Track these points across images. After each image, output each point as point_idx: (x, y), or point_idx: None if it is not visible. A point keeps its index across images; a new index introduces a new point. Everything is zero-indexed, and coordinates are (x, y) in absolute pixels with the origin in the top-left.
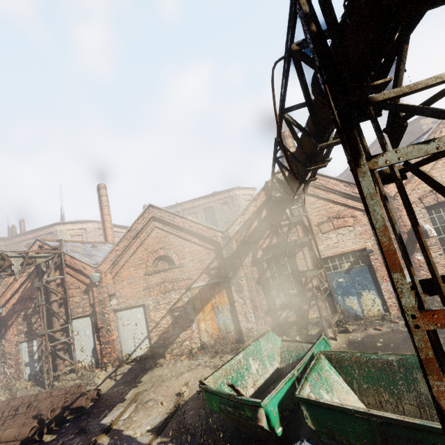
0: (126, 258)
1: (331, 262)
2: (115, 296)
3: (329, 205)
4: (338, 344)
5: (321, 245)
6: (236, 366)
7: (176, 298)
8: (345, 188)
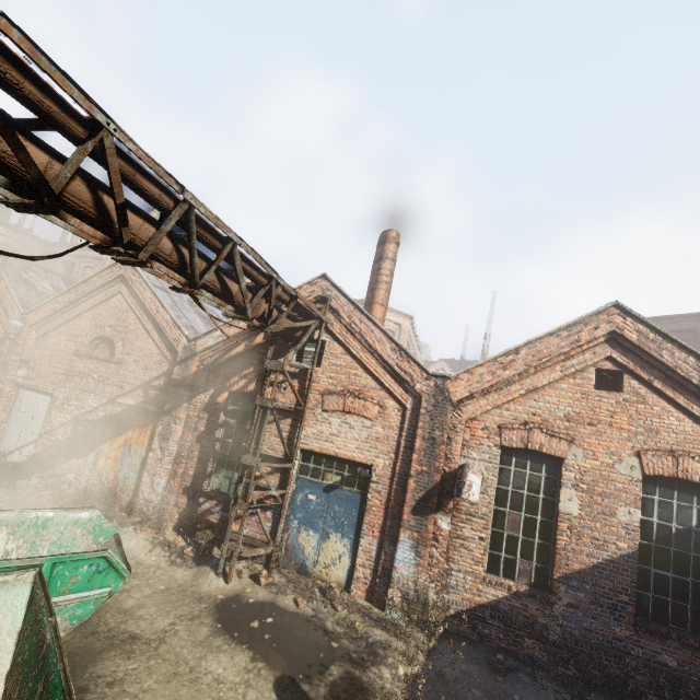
0: (65, 319)
1: (314, 461)
2: (29, 365)
3: (357, 370)
4: (219, 590)
5: (311, 428)
6: None
7: (92, 406)
8: (390, 352)
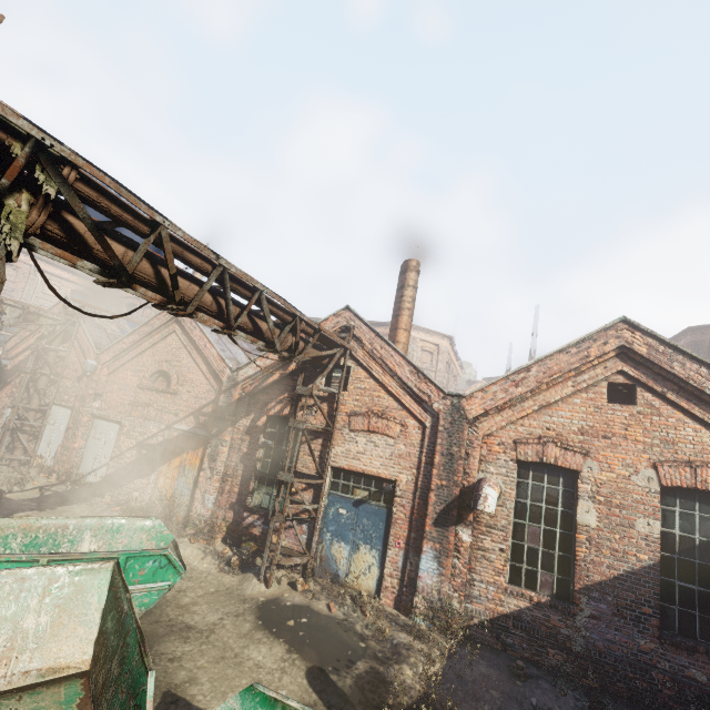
0: (130, 357)
1: (343, 478)
2: (102, 398)
3: (379, 392)
4: (261, 593)
5: (340, 447)
6: (54, 529)
7: (153, 432)
8: (409, 375)
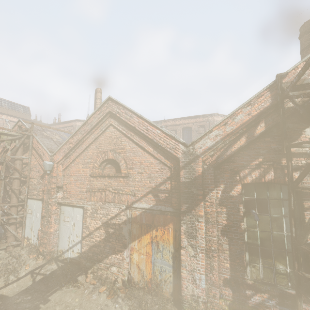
0: (78, 153)
1: None
2: (62, 189)
3: None
4: None
5: None
6: None
7: (114, 213)
8: None
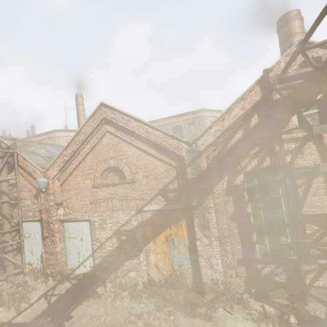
0: (75, 165)
1: None
2: (62, 205)
3: None
4: None
5: None
6: None
7: (125, 220)
8: None
